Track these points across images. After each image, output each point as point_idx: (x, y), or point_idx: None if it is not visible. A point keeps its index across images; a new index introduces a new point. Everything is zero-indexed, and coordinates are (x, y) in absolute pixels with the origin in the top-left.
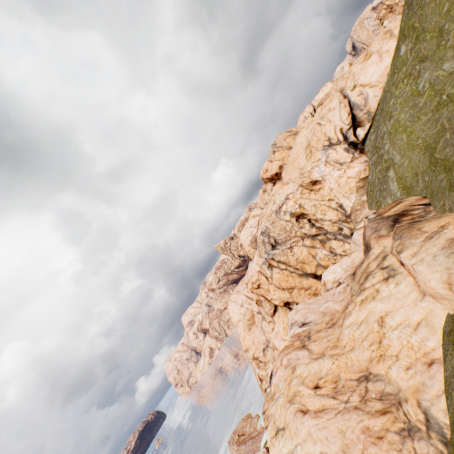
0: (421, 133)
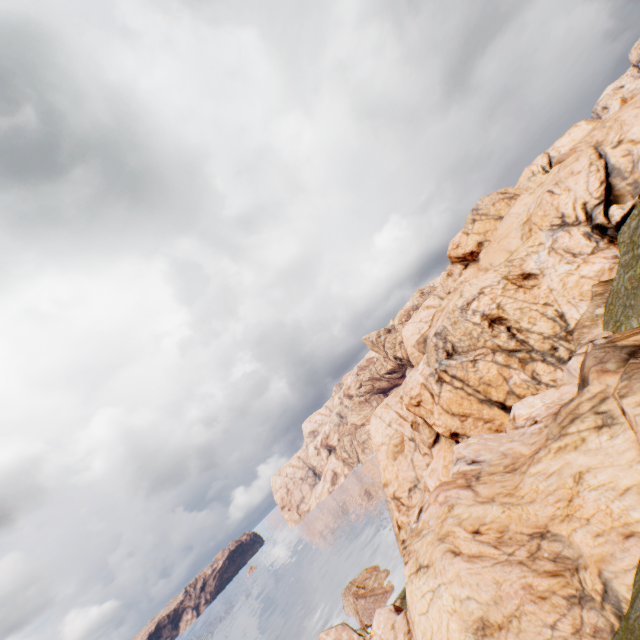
0: None
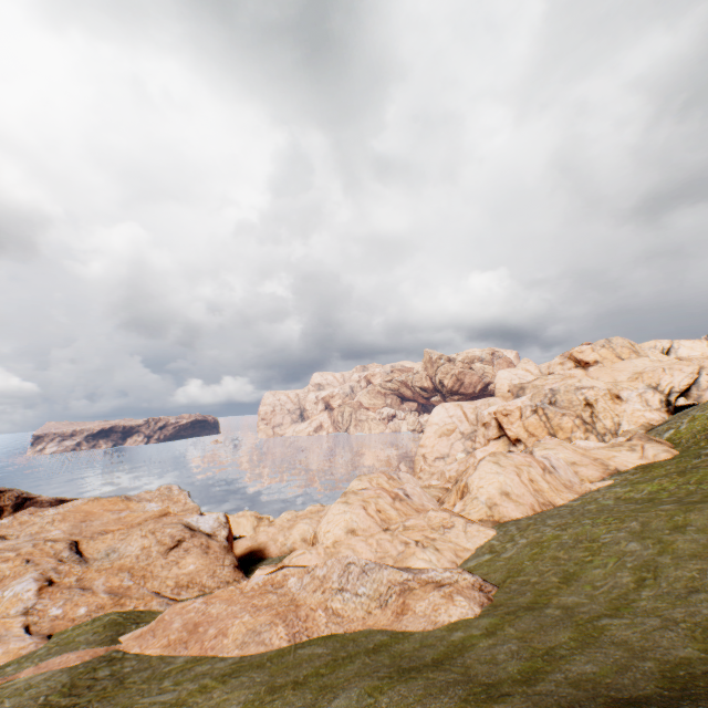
0: (703, 426)
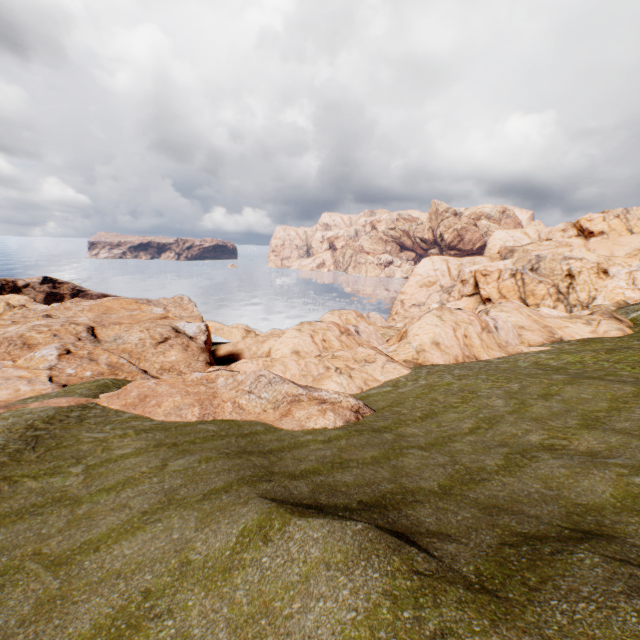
0: None
